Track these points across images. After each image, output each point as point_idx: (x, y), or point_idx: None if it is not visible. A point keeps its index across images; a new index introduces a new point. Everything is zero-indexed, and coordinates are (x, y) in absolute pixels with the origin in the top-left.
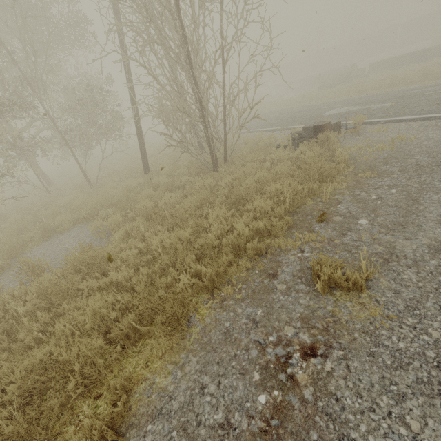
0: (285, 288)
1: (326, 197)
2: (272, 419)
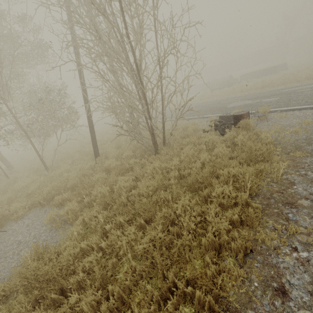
0: None
1: (278, 178)
2: None
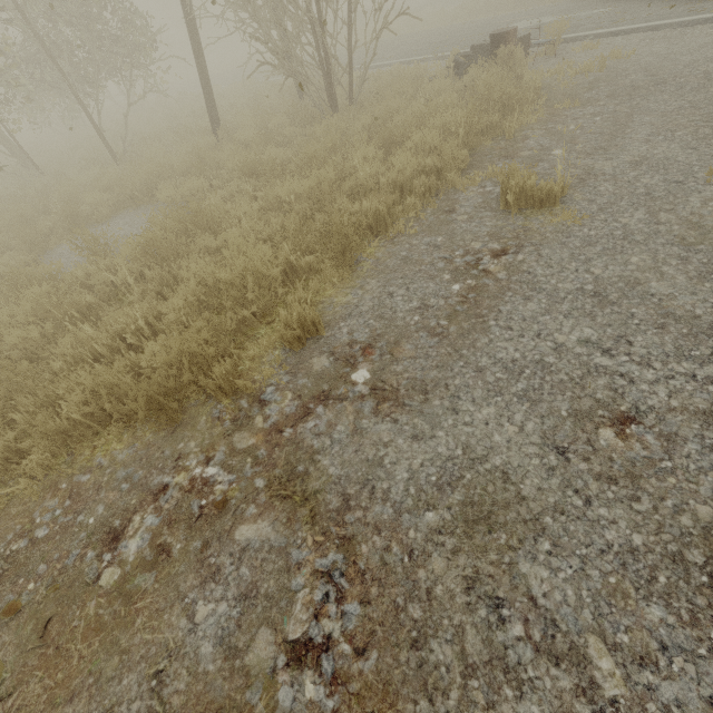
0: (467, 218)
1: (511, 132)
2: (469, 295)
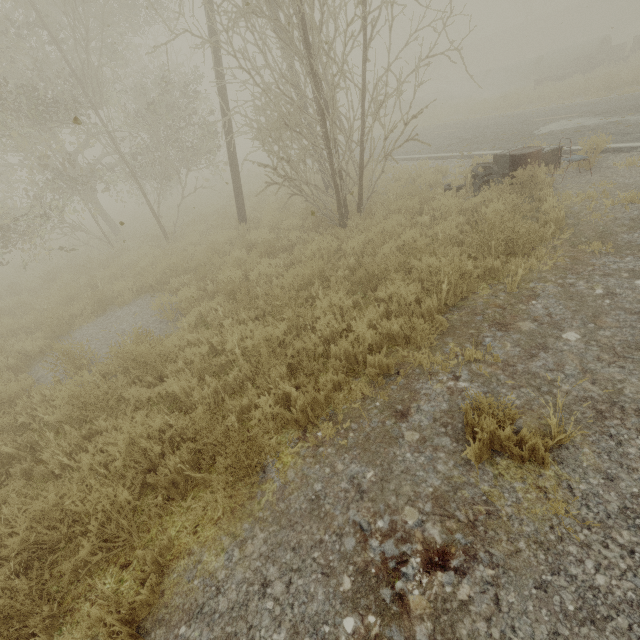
0: (417, 439)
1: (514, 285)
2: None
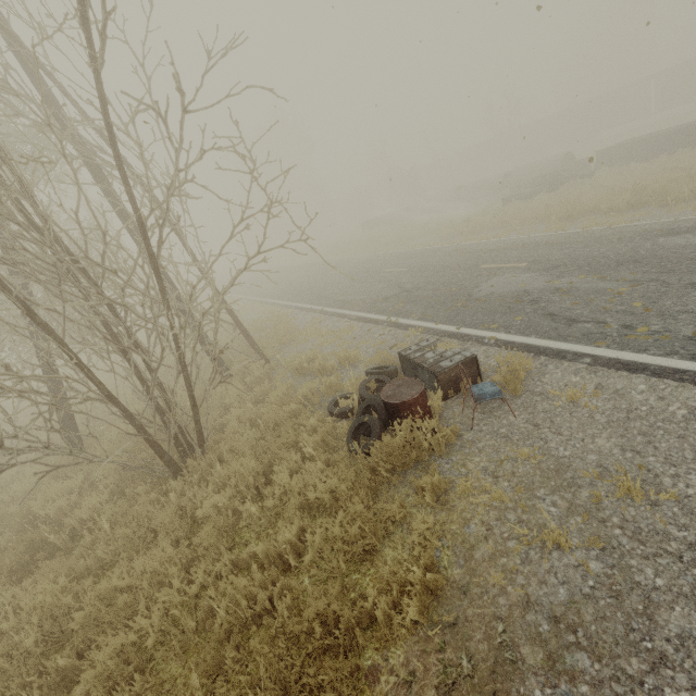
0: None
1: None
2: None
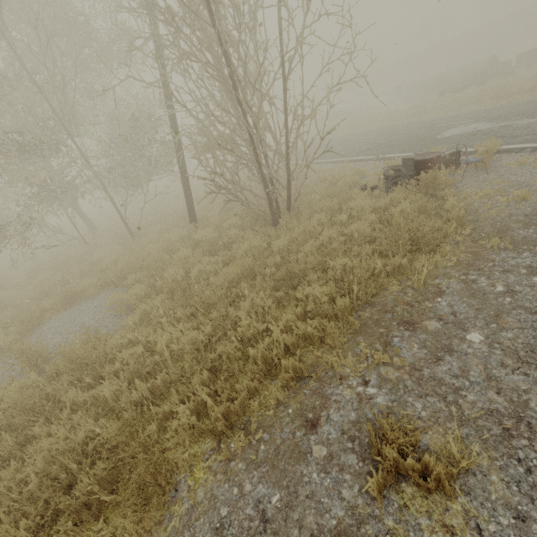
0: (325, 456)
1: (420, 282)
2: None
